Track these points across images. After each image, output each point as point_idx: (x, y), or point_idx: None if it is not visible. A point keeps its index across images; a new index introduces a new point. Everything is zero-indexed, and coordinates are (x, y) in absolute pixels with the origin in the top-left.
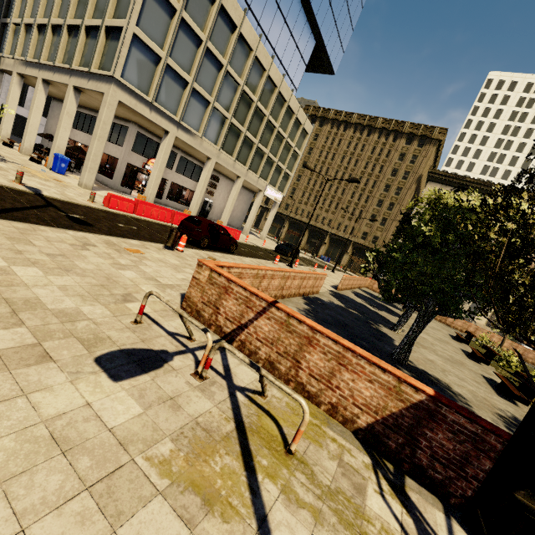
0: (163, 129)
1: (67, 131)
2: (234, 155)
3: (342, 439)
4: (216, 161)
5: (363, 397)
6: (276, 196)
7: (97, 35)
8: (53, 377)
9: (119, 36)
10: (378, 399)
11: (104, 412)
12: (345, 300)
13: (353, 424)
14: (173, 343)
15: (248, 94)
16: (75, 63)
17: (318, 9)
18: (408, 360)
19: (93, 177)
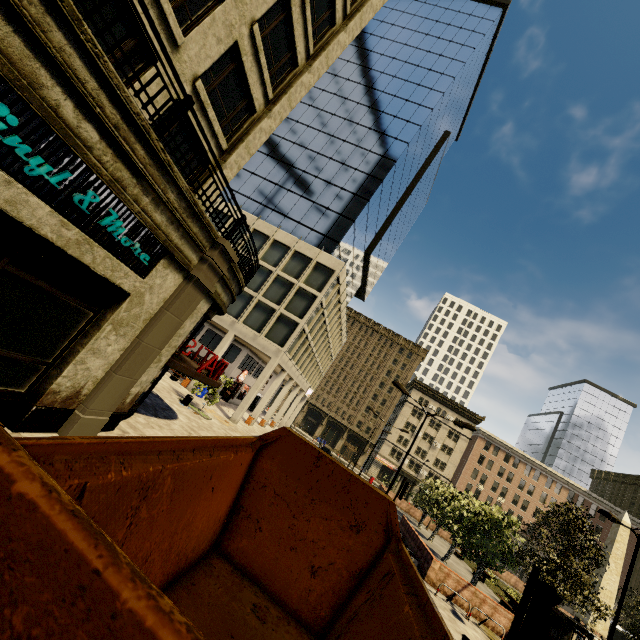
0: (281, 368)
1: None
2: (305, 374)
3: (500, 639)
4: (295, 380)
5: (502, 623)
6: (310, 393)
7: (267, 310)
8: (461, 625)
9: (290, 323)
10: (507, 624)
11: (476, 635)
12: None
13: (500, 633)
14: (449, 605)
15: (328, 335)
16: (242, 320)
17: (370, 273)
18: None
19: (242, 414)
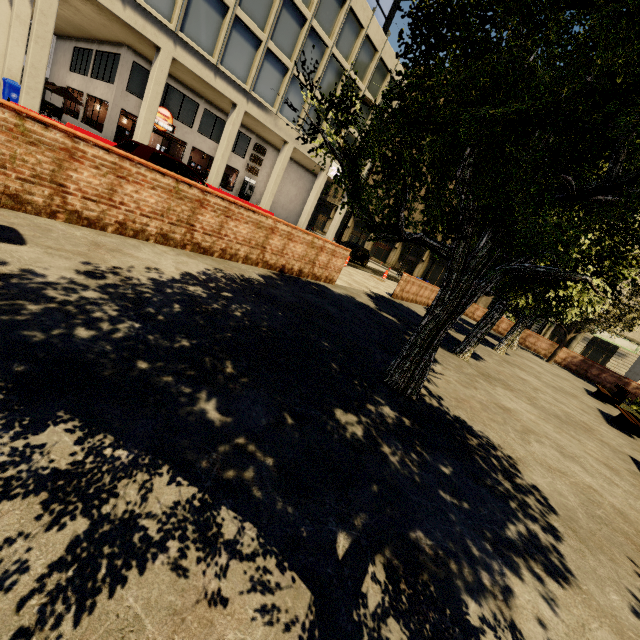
0: (153, 45)
1: (20, 46)
2: (275, 105)
3: None
4: (245, 111)
5: None
6: None
7: None
8: None
9: None
10: None
11: None
12: (392, 306)
13: None
14: None
15: (296, 4)
16: None
17: None
18: (431, 394)
19: (35, 104)
